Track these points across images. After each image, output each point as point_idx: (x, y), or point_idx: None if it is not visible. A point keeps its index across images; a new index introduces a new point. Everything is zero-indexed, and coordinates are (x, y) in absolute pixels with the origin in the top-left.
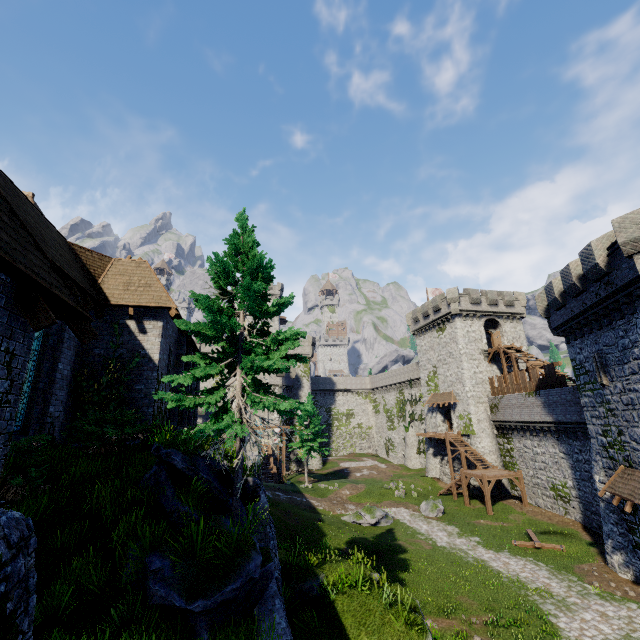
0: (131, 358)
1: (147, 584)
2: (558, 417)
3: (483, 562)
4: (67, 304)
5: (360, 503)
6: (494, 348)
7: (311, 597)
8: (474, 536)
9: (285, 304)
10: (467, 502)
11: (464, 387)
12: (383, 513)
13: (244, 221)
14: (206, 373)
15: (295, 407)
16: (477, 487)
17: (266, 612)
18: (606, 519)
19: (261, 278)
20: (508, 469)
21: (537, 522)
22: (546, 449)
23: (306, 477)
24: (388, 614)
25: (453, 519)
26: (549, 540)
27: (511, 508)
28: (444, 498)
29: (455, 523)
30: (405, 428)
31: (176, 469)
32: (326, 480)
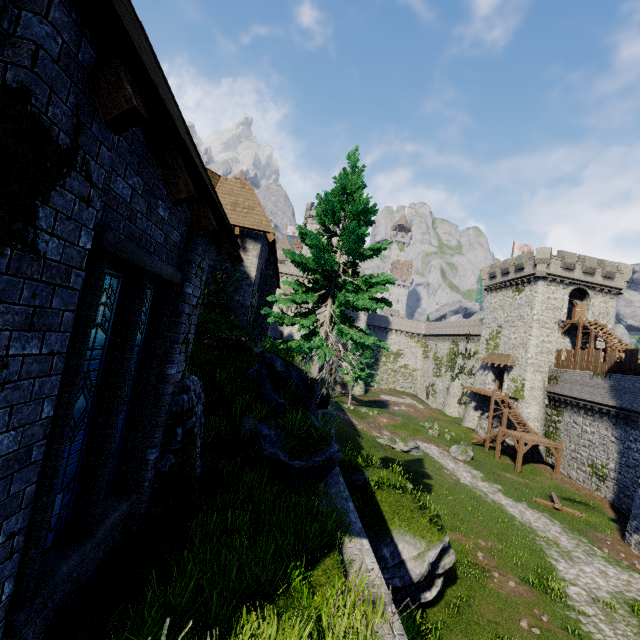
0: (234, 273)
1: (258, 442)
2: (623, 403)
3: (500, 505)
4: (232, 235)
5: (395, 432)
6: (573, 320)
7: (357, 485)
8: (497, 484)
9: (379, 249)
10: (497, 456)
11: (526, 353)
12: (415, 445)
13: (354, 160)
14: (303, 300)
15: (375, 343)
16: (511, 446)
17: (334, 483)
18: (638, 504)
19: (362, 221)
20: (549, 438)
21: (563, 489)
22: (597, 430)
23: (349, 399)
24: (417, 512)
25: (480, 466)
26: (571, 506)
27: (540, 472)
28: (475, 447)
29: (481, 469)
30: (451, 378)
31: (275, 371)
32: (366, 406)
